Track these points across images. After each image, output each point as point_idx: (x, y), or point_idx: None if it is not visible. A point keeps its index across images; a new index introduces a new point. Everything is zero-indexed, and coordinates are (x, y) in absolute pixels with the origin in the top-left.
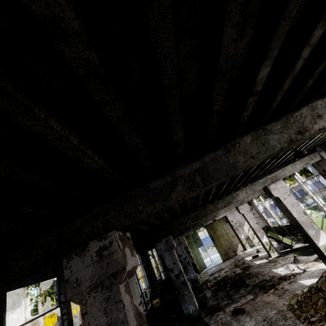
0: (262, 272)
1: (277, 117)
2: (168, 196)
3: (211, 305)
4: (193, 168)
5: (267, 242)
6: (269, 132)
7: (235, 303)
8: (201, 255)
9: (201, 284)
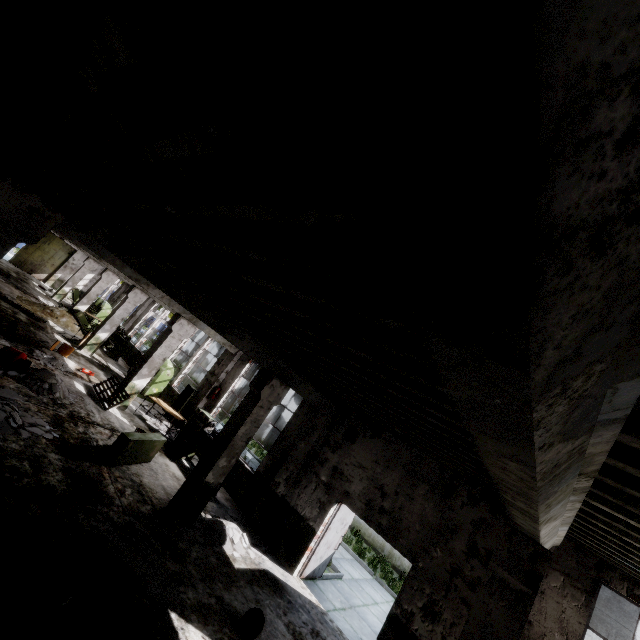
0: (30, 290)
1: None
2: None
3: None
4: None
5: (66, 291)
6: None
7: None
8: None
9: None
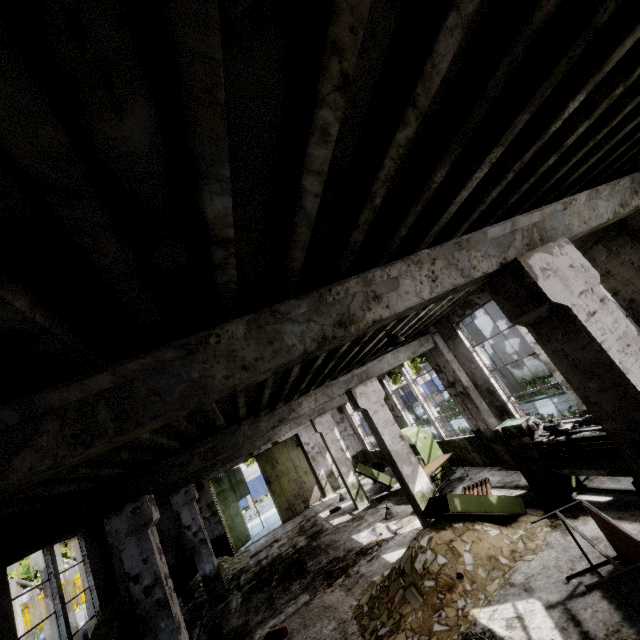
0: (337, 542)
1: (323, 285)
2: (6, 462)
3: (233, 629)
4: (94, 388)
5: (354, 483)
6: (286, 318)
7: (276, 617)
8: (251, 512)
9: (229, 581)
